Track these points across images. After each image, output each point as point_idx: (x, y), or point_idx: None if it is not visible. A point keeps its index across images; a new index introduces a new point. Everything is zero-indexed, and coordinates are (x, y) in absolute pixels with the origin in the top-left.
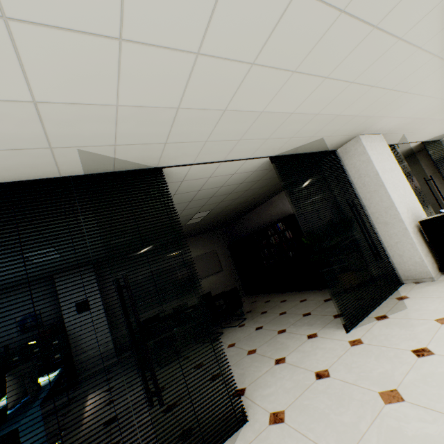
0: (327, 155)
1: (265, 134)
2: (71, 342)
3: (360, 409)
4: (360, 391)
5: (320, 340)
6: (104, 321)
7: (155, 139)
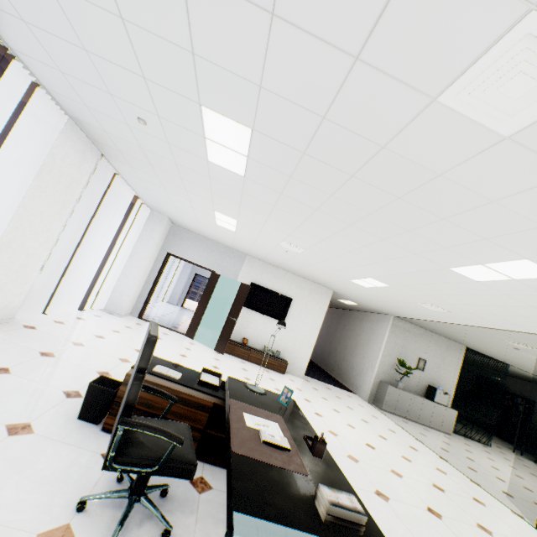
0: None
1: None
2: None
3: (533, 467)
4: (534, 467)
5: (519, 456)
6: None
7: (522, 367)
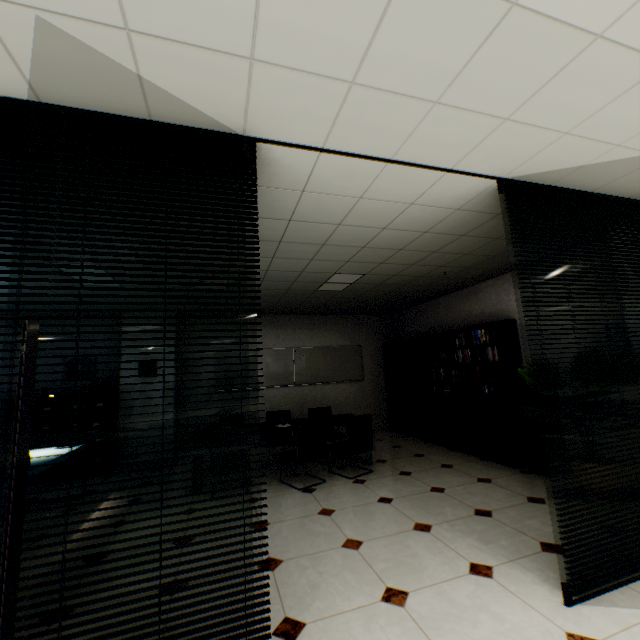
0: (634, 210)
1: (503, 100)
2: (120, 411)
3: None
4: None
5: (495, 592)
6: (170, 398)
7: (224, 38)
